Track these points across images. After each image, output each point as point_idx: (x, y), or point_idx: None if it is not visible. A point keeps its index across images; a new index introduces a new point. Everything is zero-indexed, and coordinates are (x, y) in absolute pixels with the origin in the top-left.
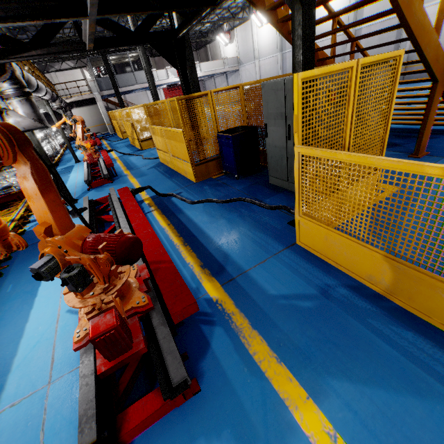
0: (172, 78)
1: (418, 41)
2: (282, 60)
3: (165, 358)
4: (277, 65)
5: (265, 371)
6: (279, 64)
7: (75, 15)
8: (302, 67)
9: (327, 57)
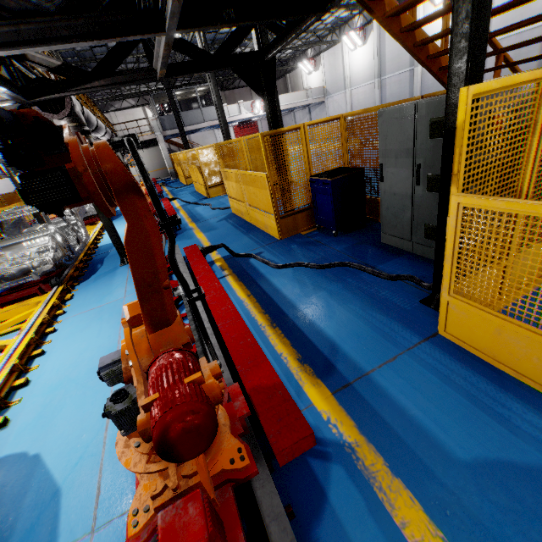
0: (245, 113)
1: None
2: (380, 87)
3: (267, 526)
4: (374, 94)
5: None
6: (377, 93)
7: (150, 30)
8: (466, 80)
9: None
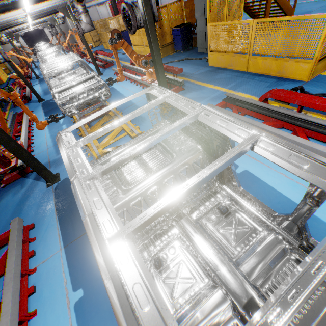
0: None
1: None
2: None
3: (177, 80)
4: None
5: (200, 85)
6: None
7: None
8: None
9: None
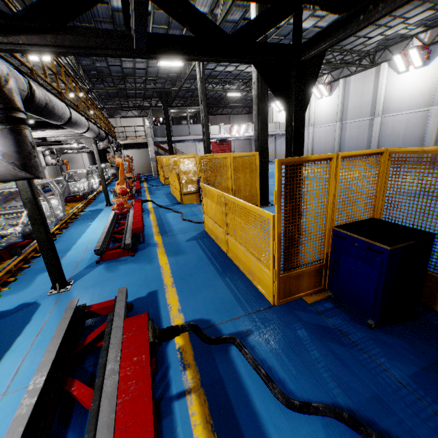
0: (224, 133)
1: None
2: (340, 129)
3: None
4: (334, 134)
5: None
6: (337, 133)
7: None
8: None
9: None
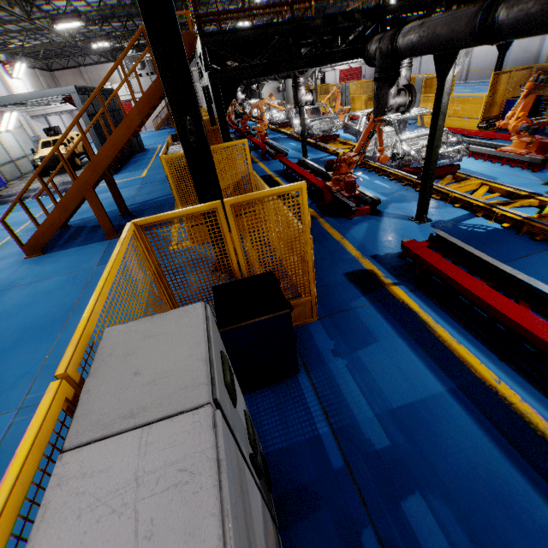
0: None
1: None
2: None
3: None
4: None
5: None
6: None
7: None
8: None
9: None
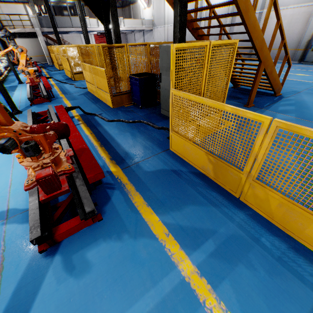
0: (101, 27)
1: (251, 35)
2: None
3: (83, 200)
4: None
5: (139, 210)
6: None
7: None
8: (178, 40)
9: (203, 35)
